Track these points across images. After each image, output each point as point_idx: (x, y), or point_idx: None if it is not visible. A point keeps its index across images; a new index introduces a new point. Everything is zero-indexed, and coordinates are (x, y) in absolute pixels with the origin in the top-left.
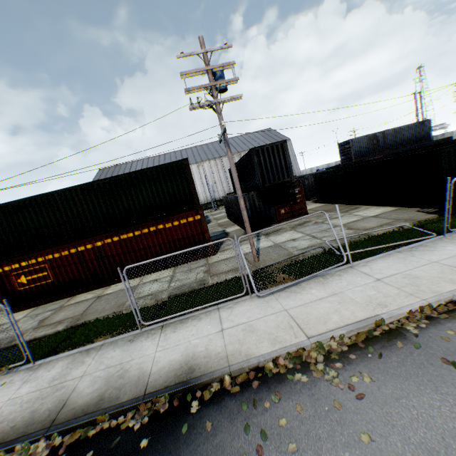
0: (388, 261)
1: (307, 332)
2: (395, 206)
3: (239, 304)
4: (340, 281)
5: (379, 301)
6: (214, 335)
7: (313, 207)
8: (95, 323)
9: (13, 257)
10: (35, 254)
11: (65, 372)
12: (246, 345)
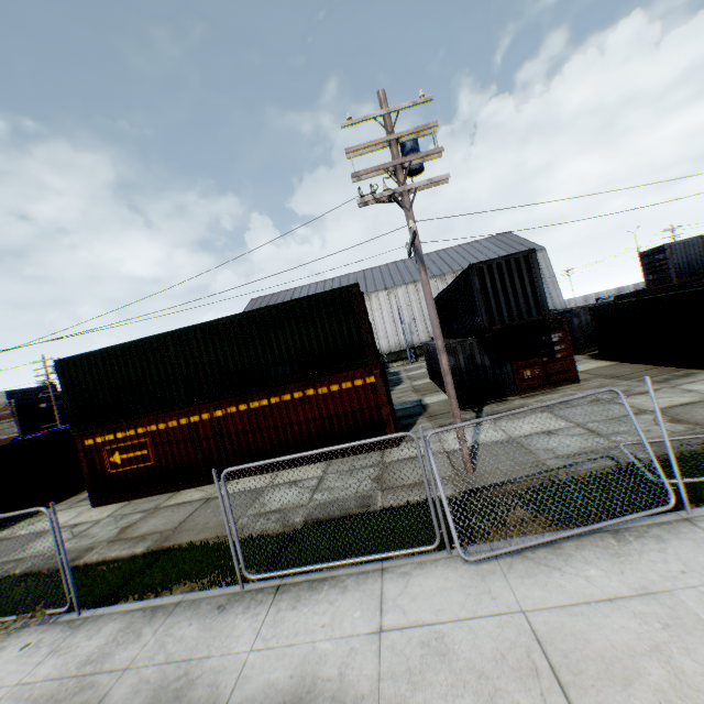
0: None
1: (576, 699)
2: None
3: (424, 569)
4: (660, 555)
5: None
6: (361, 640)
7: (590, 368)
8: (185, 550)
9: (107, 424)
10: (135, 421)
11: (107, 650)
12: (424, 694)
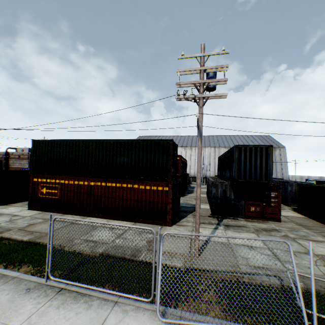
0: None
1: None
2: None
3: (136, 313)
4: None
5: None
6: None
7: (289, 215)
8: (42, 247)
9: (45, 174)
10: (56, 176)
11: None
12: None
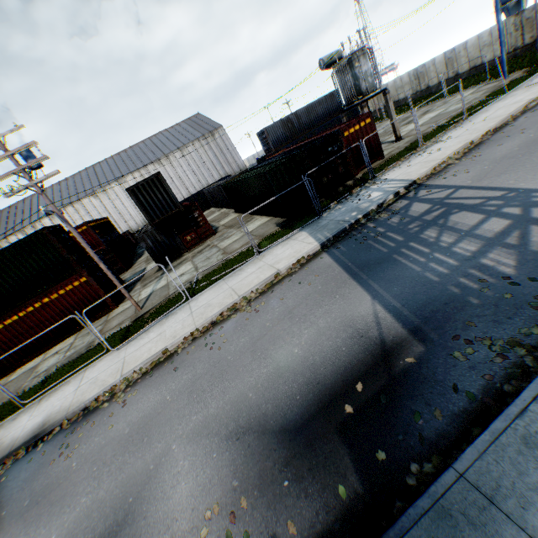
0: (211, 291)
1: (123, 372)
2: (270, 216)
3: (102, 361)
4: (172, 319)
5: (176, 334)
6: (71, 394)
7: (228, 221)
8: None
9: None
10: None
11: None
12: (85, 395)
